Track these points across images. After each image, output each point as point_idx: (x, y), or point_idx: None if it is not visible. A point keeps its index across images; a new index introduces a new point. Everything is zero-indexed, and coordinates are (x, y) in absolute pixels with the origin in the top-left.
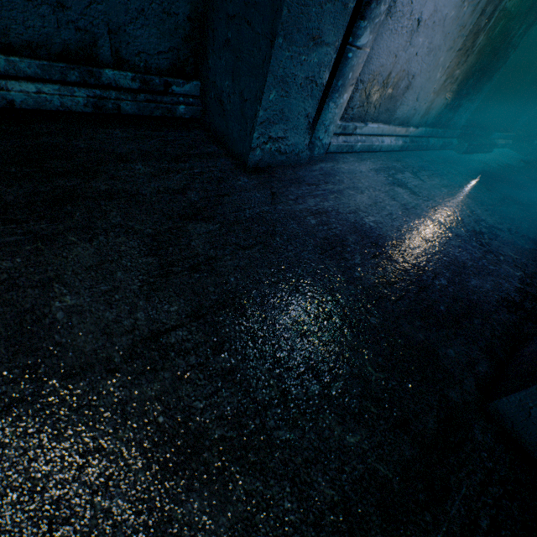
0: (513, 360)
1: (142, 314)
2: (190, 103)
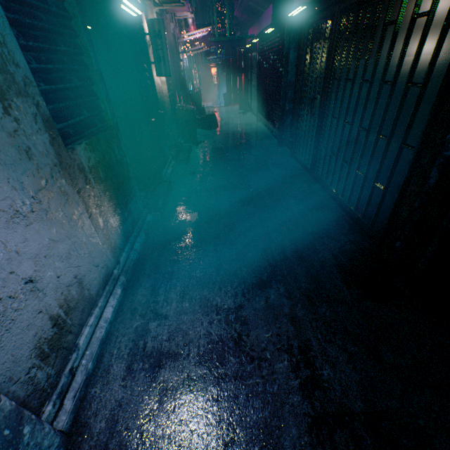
0: None
1: None
2: None
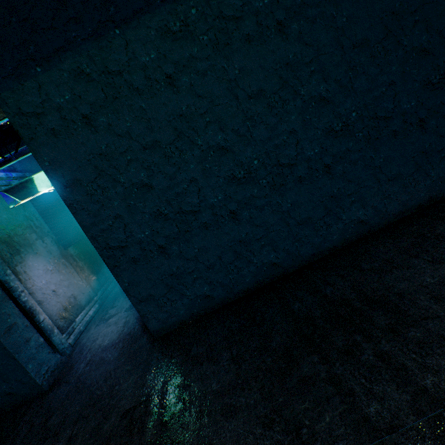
0: None
1: (61, 443)
2: None
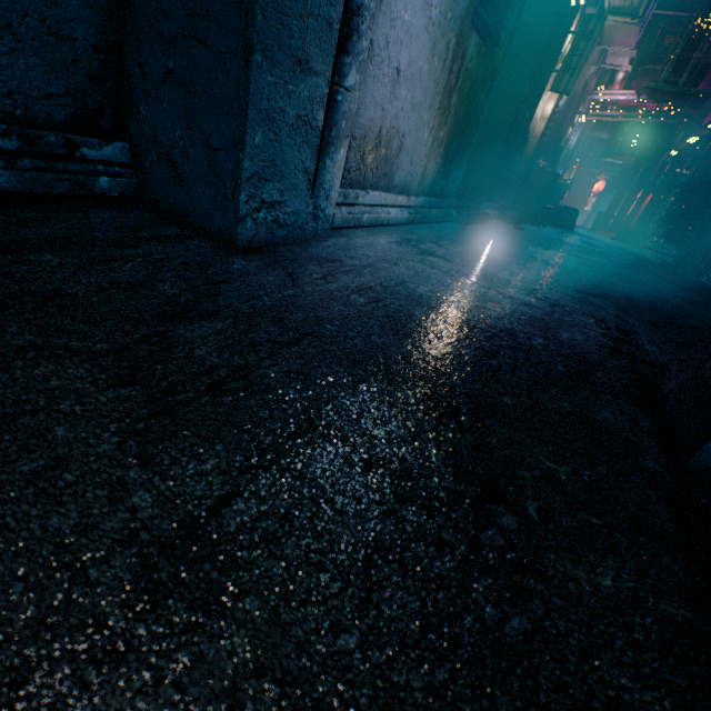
0: (661, 404)
1: (142, 495)
2: (118, 174)
